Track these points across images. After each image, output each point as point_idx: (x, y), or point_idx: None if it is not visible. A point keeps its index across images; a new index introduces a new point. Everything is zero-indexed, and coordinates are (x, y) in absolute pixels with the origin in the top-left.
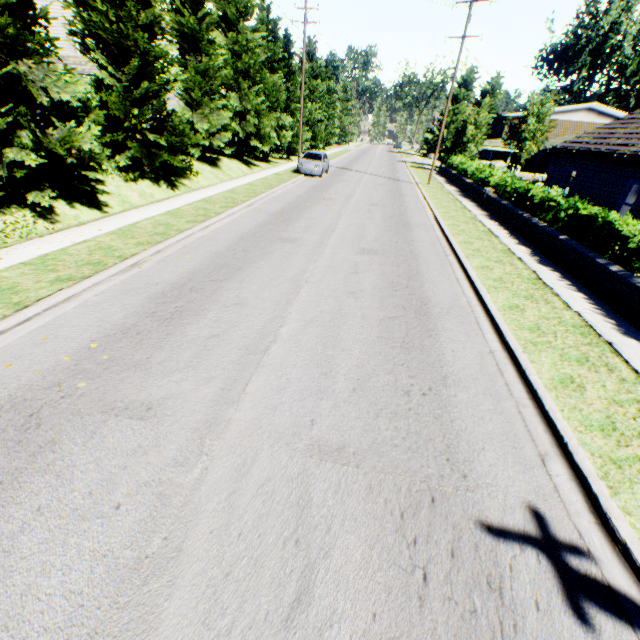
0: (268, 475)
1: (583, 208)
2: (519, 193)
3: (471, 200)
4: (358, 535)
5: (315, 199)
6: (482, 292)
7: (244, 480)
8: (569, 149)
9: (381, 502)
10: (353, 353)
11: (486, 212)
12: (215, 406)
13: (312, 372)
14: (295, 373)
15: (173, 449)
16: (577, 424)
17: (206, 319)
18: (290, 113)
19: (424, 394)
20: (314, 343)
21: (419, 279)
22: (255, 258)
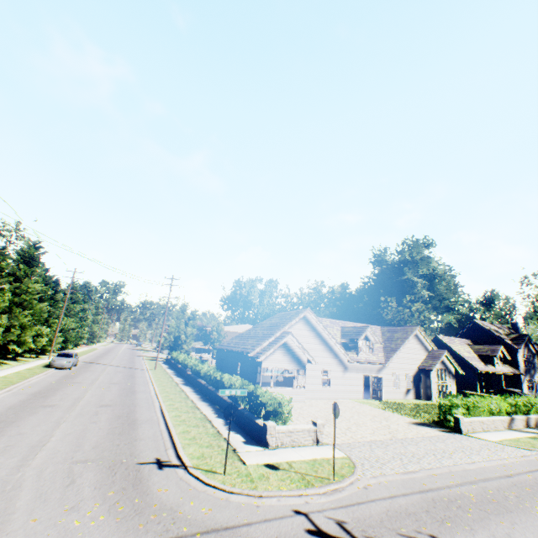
0: (55, 469)
1: (216, 373)
2: (200, 369)
3: (180, 376)
4: (93, 472)
5: (67, 383)
6: (165, 412)
7: (44, 472)
8: (220, 348)
9: (103, 466)
10: (94, 439)
11: (186, 381)
12: (21, 461)
13: (72, 446)
14: (63, 448)
15: (5, 473)
16: (182, 439)
17: (1, 441)
18: (48, 324)
19: (126, 444)
20: (72, 439)
21: (135, 412)
22: (26, 415)
